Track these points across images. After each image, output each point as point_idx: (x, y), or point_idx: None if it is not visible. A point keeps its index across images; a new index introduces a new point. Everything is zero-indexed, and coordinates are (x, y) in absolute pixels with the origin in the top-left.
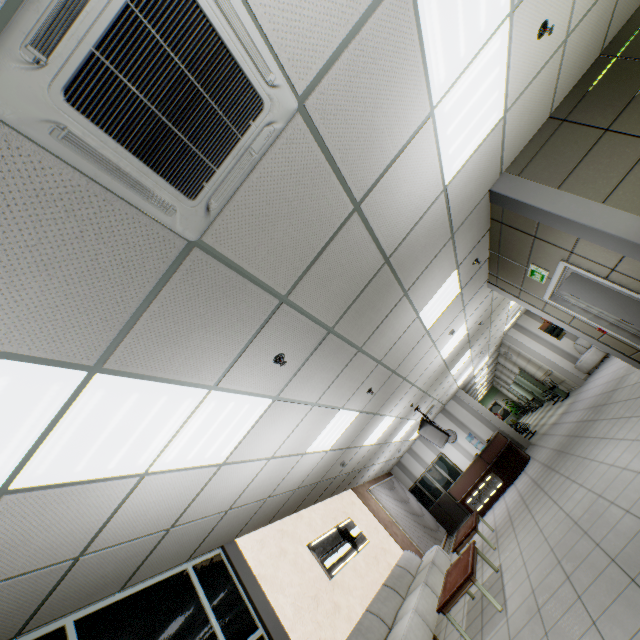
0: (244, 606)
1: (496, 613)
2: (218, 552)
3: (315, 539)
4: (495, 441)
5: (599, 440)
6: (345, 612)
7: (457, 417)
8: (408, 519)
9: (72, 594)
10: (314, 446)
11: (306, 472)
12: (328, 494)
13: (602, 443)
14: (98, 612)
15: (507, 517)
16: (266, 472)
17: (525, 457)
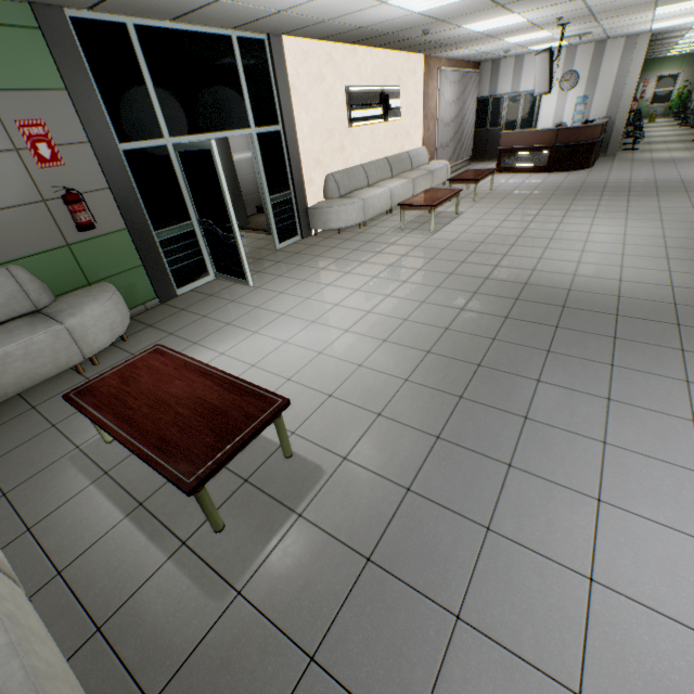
0: (273, 103)
1: (428, 231)
2: (263, 39)
3: (355, 87)
4: (586, 131)
5: (623, 212)
6: (346, 156)
7: (601, 67)
8: (450, 125)
9: (130, 5)
10: (401, 2)
11: (379, 20)
12: (395, 48)
13: (618, 216)
14: (153, 30)
15: (508, 192)
16: (333, 0)
17: (587, 165)
